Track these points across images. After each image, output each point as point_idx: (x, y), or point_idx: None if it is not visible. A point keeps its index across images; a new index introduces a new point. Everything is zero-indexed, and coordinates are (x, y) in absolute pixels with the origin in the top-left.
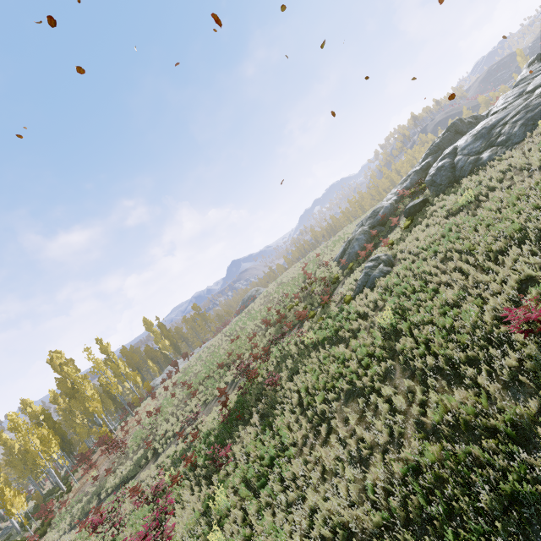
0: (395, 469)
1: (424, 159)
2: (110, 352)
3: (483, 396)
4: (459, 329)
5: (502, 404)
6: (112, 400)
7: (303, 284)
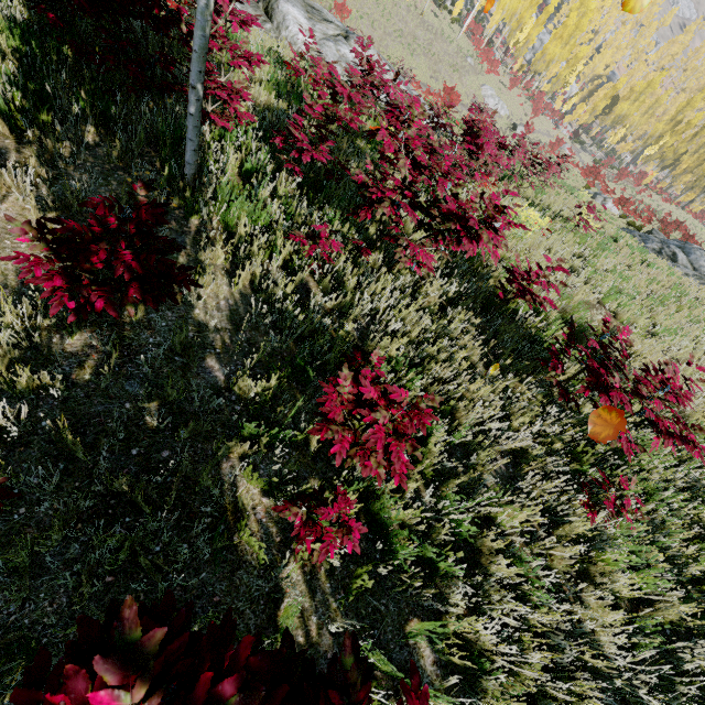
0: None
1: None
2: None
3: None
4: None
5: None
6: None
7: None
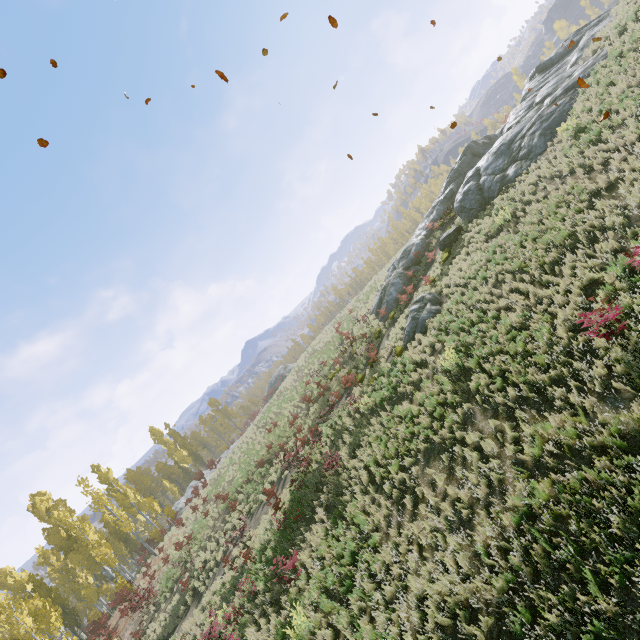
0: (505, 522)
1: (446, 187)
2: (112, 480)
3: (580, 413)
4: (534, 350)
5: (603, 417)
6: (123, 542)
7: (341, 347)
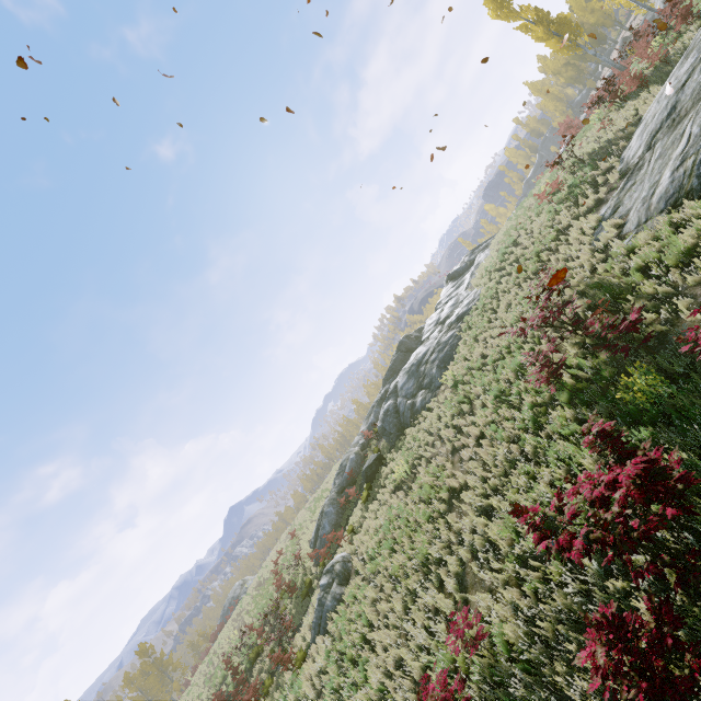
0: None
1: (384, 384)
2: None
3: None
4: None
5: None
6: None
7: (276, 594)
